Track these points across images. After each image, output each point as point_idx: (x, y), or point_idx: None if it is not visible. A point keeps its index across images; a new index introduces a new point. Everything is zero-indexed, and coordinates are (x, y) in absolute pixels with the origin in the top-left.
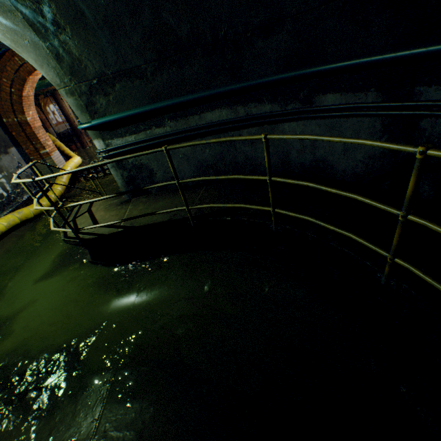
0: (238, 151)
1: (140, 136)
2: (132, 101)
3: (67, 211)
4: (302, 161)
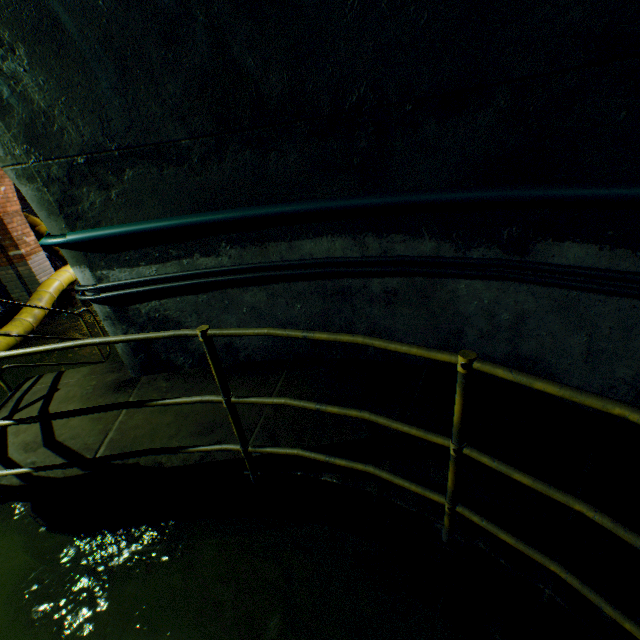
0: (358, 313)
1: (167, 268)
2: (157, 204)
3: (8, 390)
4: (486, 352)
